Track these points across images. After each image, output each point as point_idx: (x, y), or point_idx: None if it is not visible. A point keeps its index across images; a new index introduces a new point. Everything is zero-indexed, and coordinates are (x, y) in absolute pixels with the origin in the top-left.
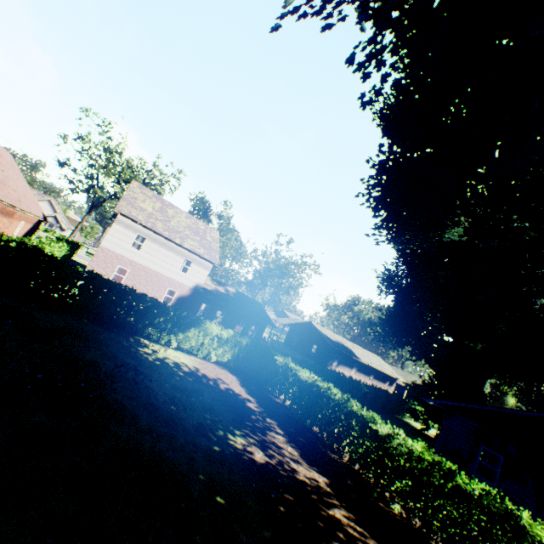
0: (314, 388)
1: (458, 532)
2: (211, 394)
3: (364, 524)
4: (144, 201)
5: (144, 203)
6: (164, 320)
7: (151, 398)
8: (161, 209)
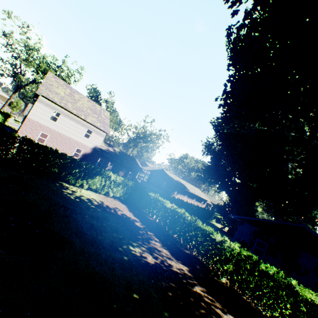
0: (175, 212)
1: (260, 293)
2: (114, 219)
3: (211, 293)
4: (58, 88)
5: (58, 89)
6: (79, 171)
7: (78, 227)
8: (70, 94)
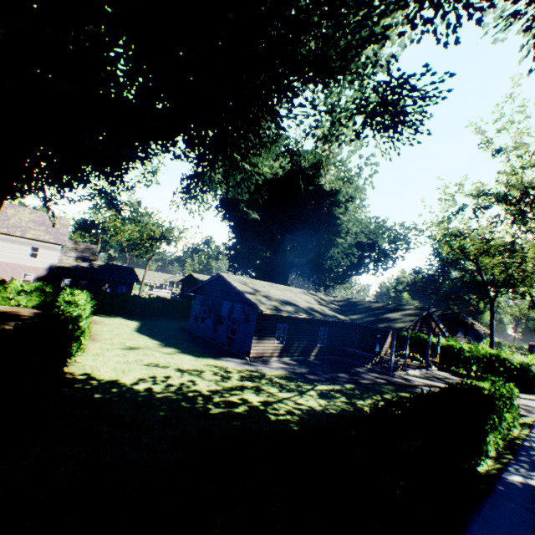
0: None
1: None
2: None
3: None
4: None
5: None
6: None
7: None
8: None
